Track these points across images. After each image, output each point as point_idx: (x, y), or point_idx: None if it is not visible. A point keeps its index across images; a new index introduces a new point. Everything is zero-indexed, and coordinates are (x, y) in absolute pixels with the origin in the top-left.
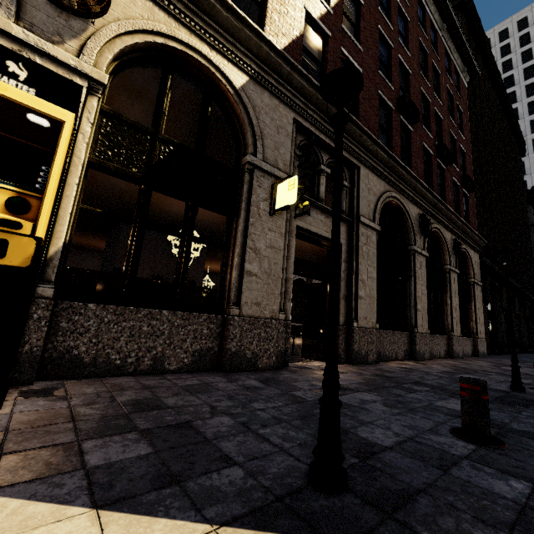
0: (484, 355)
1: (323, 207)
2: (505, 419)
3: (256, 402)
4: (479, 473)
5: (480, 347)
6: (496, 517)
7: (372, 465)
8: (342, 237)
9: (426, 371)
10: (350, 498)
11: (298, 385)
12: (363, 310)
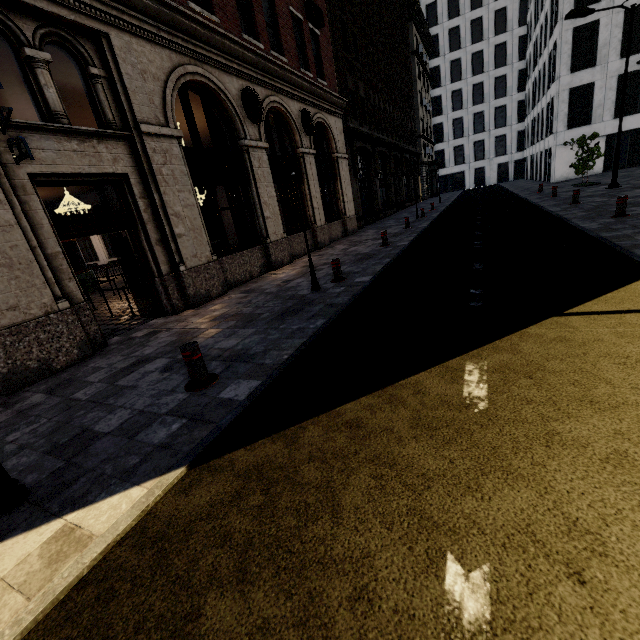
0: (355, 232)
1: (65, 128)
2: (255, 343)
3: (15, 432)
4: (159, 427)
5: (349, 226)
6: (124, 468)
7: (72, 463)
8: (124, 164)
9: (264, 289)
10: (21, 508)
11: (90, 380)
12: (189, 249)
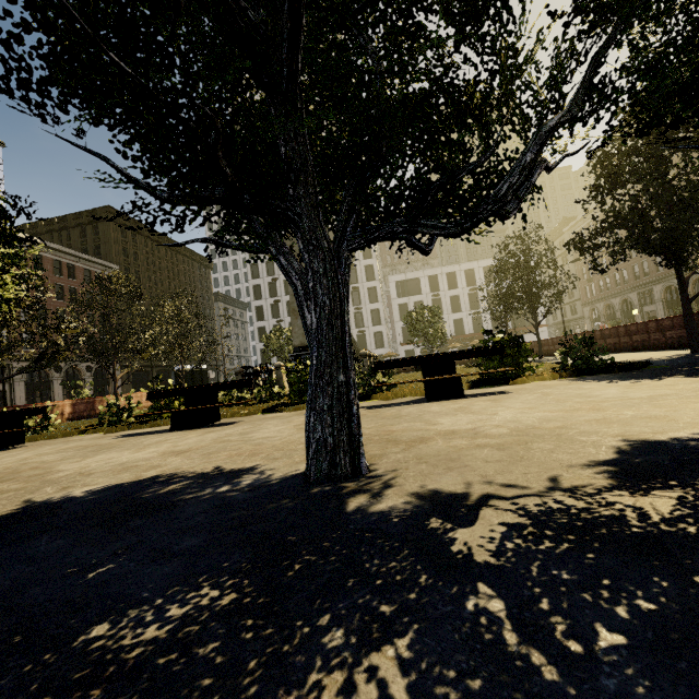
0: None
1: None
2: None
3: None
4: None
5: None
6: None
7: None
8: (7, 388)
9: None
10: None
11: None
12: None
